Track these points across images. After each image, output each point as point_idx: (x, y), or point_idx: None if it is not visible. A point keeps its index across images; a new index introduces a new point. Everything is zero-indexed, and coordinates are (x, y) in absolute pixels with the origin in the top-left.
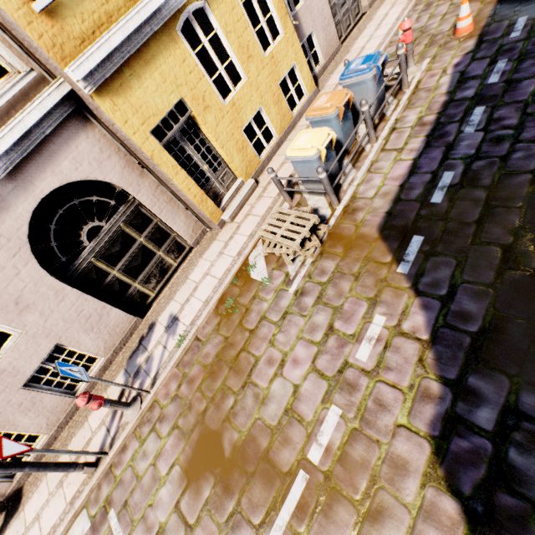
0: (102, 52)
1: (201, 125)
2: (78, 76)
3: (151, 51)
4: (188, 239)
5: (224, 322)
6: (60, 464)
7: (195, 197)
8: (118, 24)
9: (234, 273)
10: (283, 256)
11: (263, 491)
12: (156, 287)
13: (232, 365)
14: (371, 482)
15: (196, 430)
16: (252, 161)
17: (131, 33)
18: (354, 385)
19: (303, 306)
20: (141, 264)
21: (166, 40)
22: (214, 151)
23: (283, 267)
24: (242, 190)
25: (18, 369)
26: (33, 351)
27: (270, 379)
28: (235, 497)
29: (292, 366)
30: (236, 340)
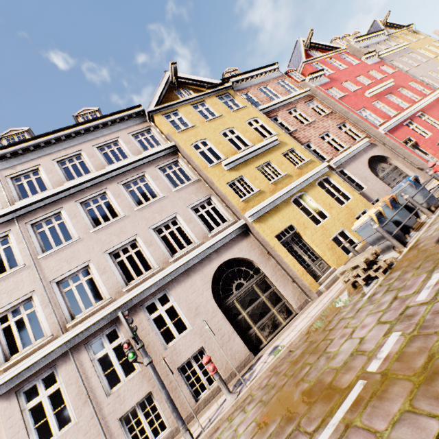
0: (258, 208)
1: (302, 236)
2: (248, 215)
3: (278, 208)
4: (294, 303)
5: (311, 334)
6: (177, 409)
7: (298, 271)
8: (266, 200)
9: (323, 309)
10: (356, 279)
11: (322, 407)
12: (268, 336)
13: (312, 351)
14: (428, 358)
15: (274, 396)
16: (340, 256)
17: (271, 203)
18: (413, 314)
19: (372, 299)
20: (260, 313)
21: (285, 205)
22: (311, 250)
23: (360, 291)
24: (334, 272)
25: (180, 353)
26: (191, 343)
27: (340, 344)
28: (295, 421)
29: (360, 330)
30: (318, 338)
